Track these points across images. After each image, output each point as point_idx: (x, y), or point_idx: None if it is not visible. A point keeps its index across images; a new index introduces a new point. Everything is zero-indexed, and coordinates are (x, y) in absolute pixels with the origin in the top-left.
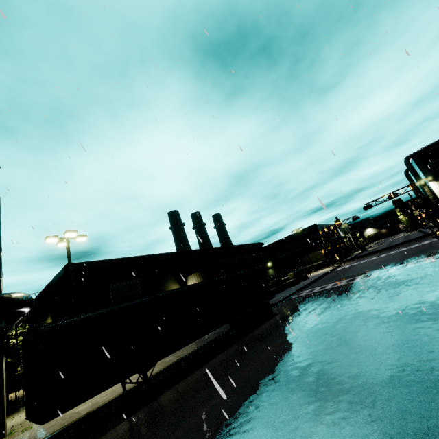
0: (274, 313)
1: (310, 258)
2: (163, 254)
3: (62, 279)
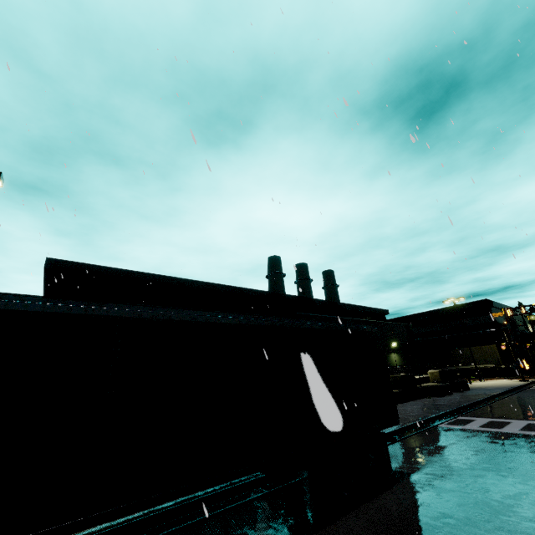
0: (392, 463)
1: (469, 354)
2: (214, 285)
3: (50, 284)
